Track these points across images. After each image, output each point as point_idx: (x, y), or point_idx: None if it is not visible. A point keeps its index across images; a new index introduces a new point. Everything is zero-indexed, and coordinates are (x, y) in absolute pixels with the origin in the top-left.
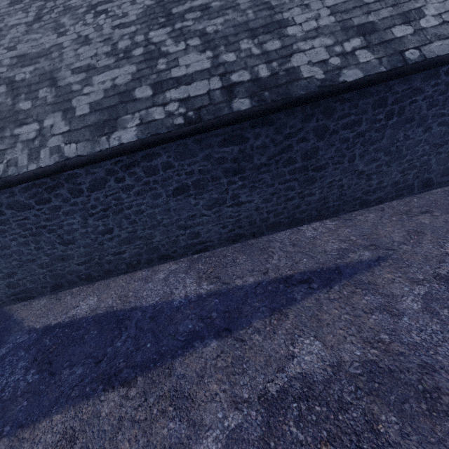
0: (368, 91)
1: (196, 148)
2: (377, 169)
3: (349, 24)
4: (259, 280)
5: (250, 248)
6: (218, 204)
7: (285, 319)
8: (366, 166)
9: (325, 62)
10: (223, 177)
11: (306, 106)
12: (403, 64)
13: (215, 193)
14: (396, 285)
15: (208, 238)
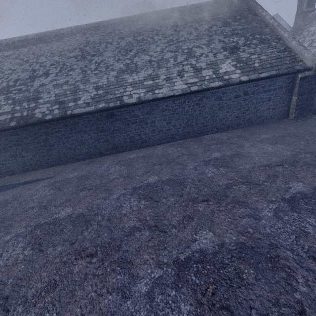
0: (59, 122)
1: (0, 136)
2: (76, 147)
3: (58, 100)
4: (14, 183)
5: (28, 174)
6: (14, 156)
7: (4, 192)
8: (71, 146)
9: (44, 112)
10: (14, 146)
11: (38, 125)
12: (64, 115)
13: (12, 152)
14: (43, 183)
15: (14, 169)
